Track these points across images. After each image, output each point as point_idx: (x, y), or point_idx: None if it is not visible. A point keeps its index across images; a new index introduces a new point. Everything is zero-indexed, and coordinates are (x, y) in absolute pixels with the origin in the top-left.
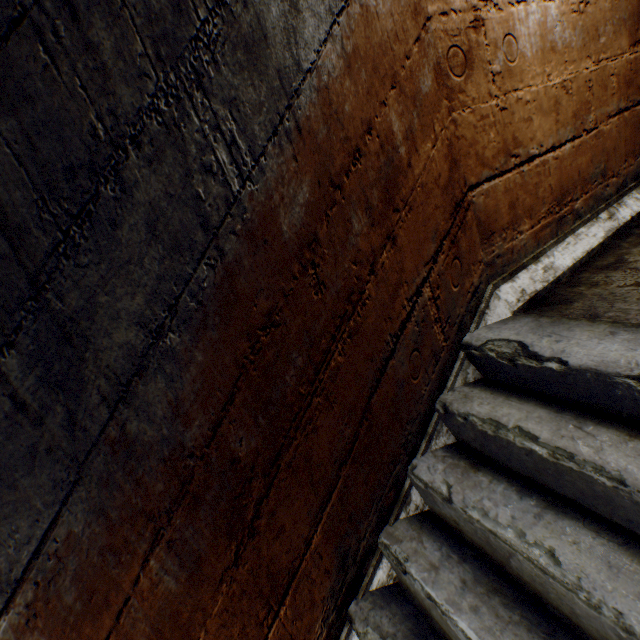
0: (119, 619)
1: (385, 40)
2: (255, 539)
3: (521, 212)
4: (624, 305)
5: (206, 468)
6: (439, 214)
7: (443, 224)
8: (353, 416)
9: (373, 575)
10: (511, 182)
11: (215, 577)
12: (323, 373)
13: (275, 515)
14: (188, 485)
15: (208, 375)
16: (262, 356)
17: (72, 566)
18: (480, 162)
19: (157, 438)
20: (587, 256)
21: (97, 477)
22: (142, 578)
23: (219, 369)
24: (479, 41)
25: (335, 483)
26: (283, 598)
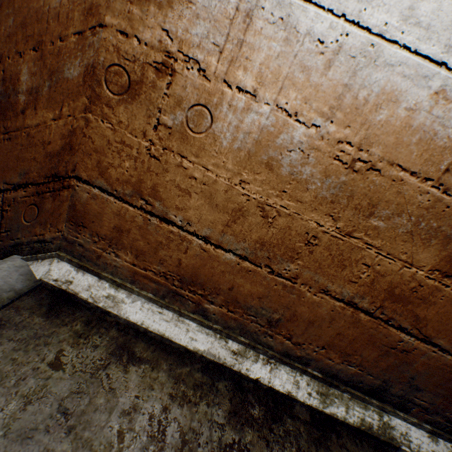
0: None
1: (46, 11)
2: None
3: (129, 244)
4: (6, 348)
5: None
6: (37, 166)
7: (37, 175)
8: None
9: None
10: (130, 215)
11: None
12: None
13: None
14: None
15: None
16: None
17: None
18: (101, 171)
19: None
20: (161, 337)
21: None
22: None
23: None
24: (159, 84)
25: None
26: None
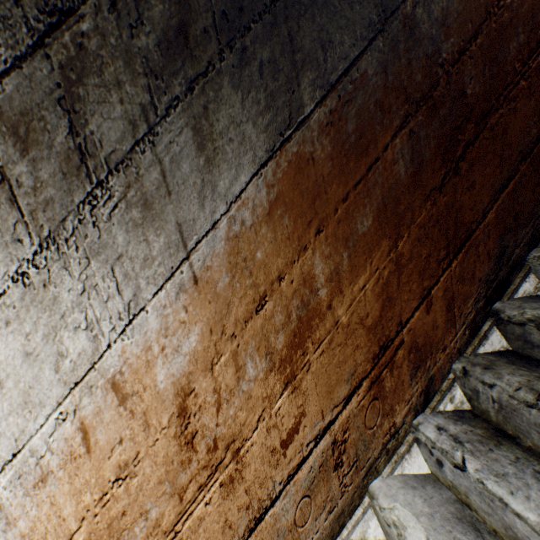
0: (367, 173)
1: None
2: (455, 179)
3: None
4: None
5: (445, 86)
6: None
7: None
8: (539, 120)
9: (518, 286)
10: None
11: (425, 191)
12: (531, 63)
13: (471, 168)
14: (432, 92)
15: (467, 5)
16: (500, 15)
17: (358, 102)
18: None
19: (427, 35)
20: None
21: (390, 39)
22: (388, 149)
23: (474, 5)
24: None
25: (513, 174)
26: (456, 253)
